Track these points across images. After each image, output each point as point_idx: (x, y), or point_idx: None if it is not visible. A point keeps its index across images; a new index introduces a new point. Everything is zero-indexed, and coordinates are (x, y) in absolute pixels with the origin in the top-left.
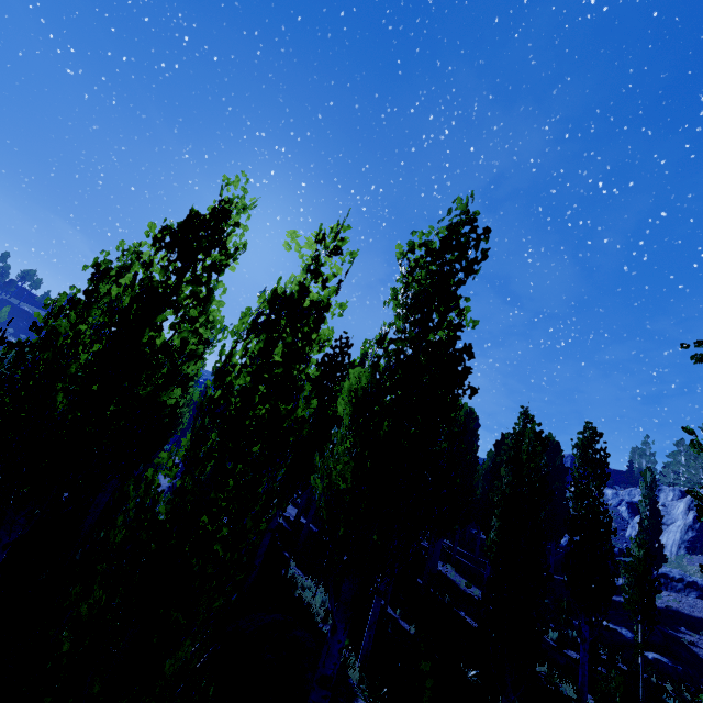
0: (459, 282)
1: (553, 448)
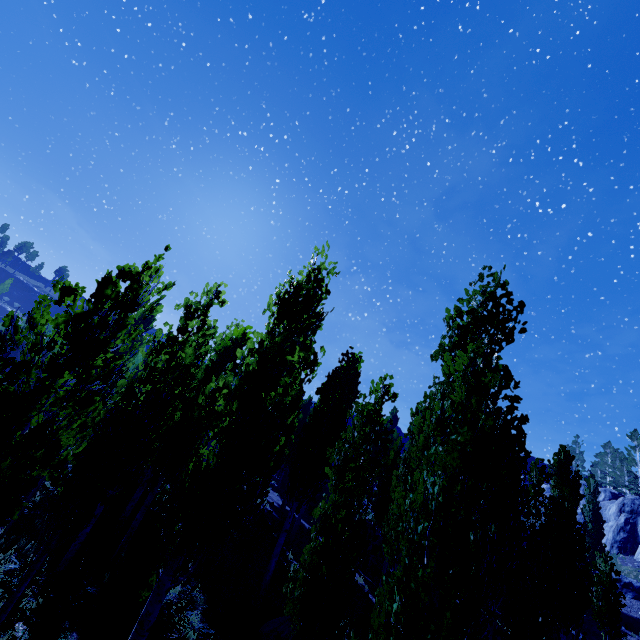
0: (501, 348)
1: None
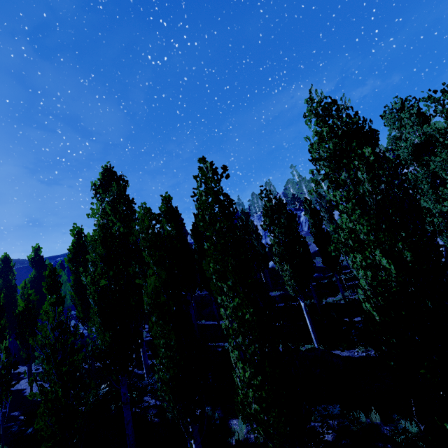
0: None
1: (246, 216)
